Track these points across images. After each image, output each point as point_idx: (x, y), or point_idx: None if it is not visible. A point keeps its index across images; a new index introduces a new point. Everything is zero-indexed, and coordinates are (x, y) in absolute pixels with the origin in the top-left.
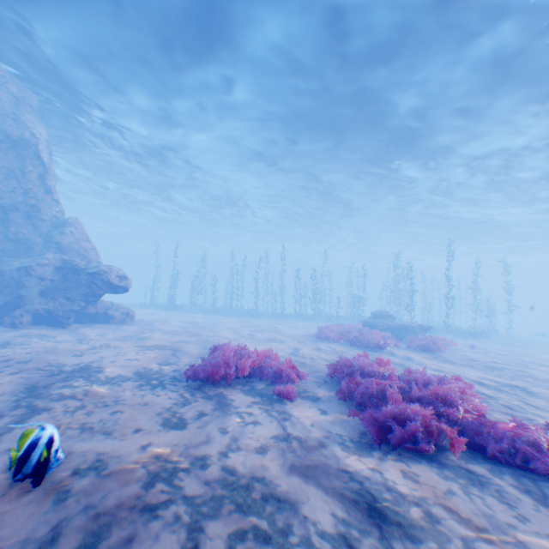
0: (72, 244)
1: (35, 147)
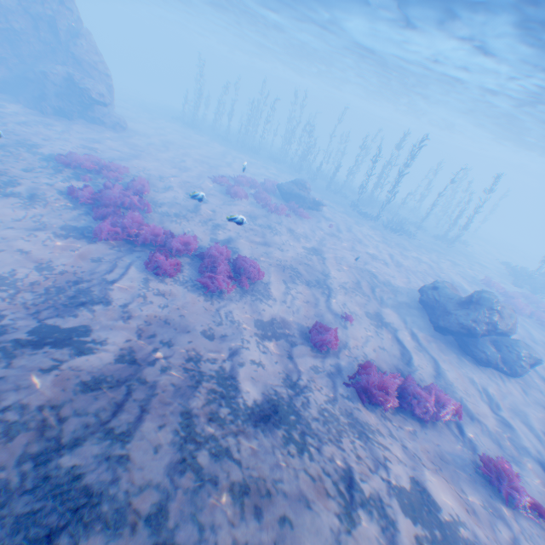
0: (84, 56)
1: None
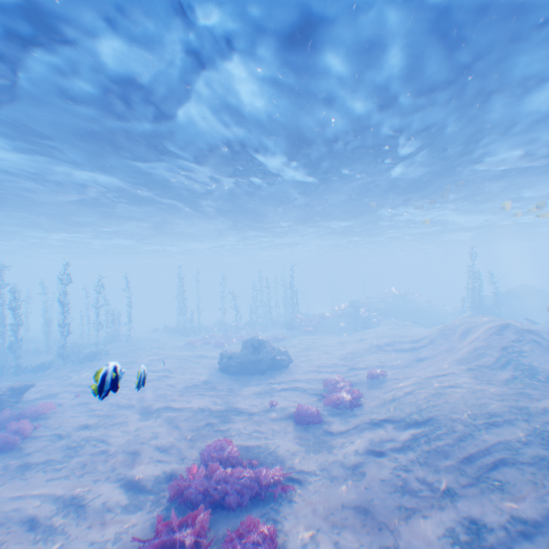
0: None
1: None
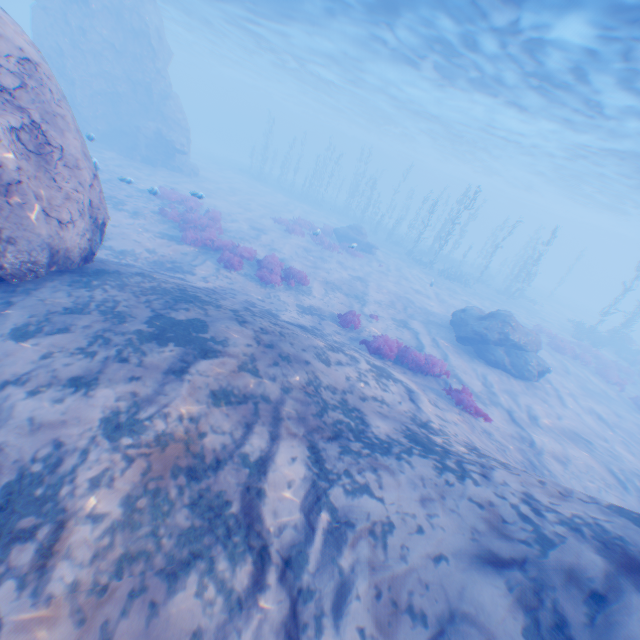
0: (170, 115)
1: (149, 38)
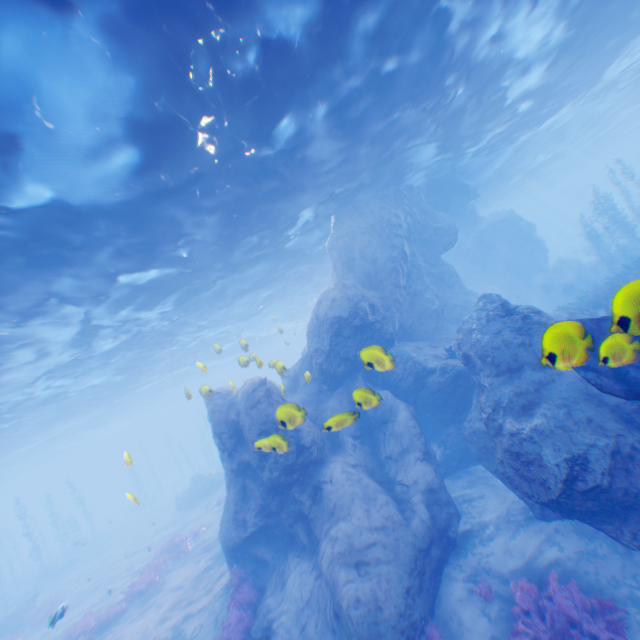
0: None
1: None
